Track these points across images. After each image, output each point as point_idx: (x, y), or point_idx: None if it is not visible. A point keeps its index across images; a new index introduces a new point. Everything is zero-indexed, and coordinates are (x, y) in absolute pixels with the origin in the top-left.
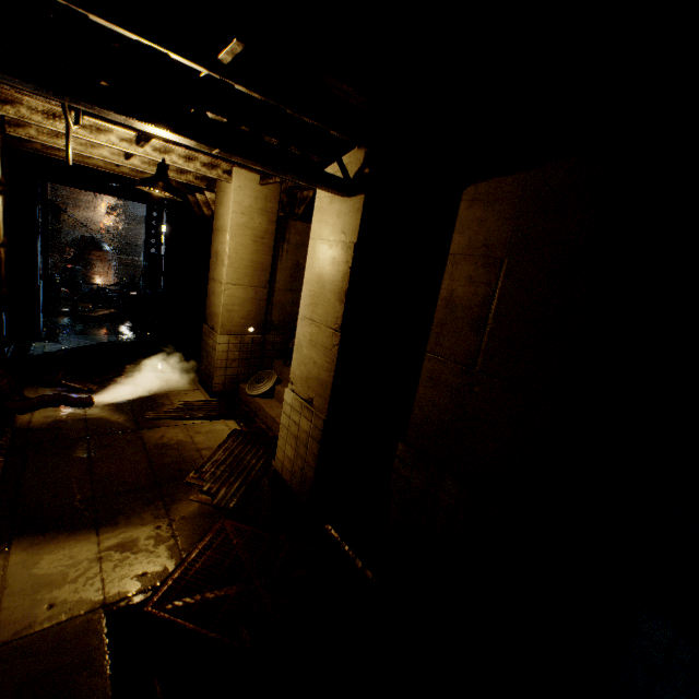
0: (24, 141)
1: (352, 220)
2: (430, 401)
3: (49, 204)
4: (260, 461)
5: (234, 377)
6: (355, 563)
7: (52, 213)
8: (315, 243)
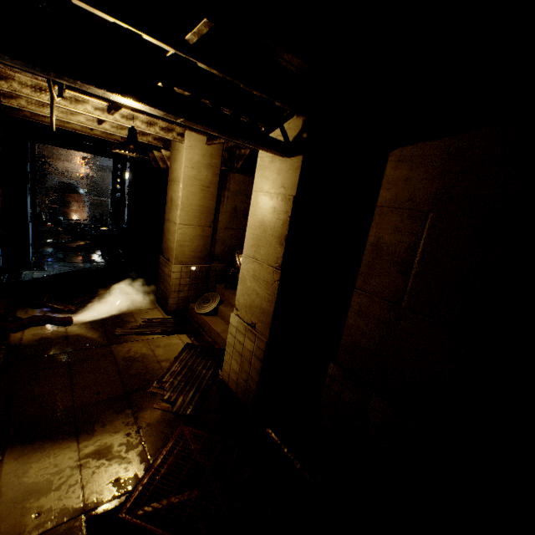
0: (16, 109)
1: (291, 176)
2: (359, 330)
3: (37, 158)
4: (209, 371)
5: (185, 298)
6: (294, 464)
7: (39, 164)
8: (257, 194)
